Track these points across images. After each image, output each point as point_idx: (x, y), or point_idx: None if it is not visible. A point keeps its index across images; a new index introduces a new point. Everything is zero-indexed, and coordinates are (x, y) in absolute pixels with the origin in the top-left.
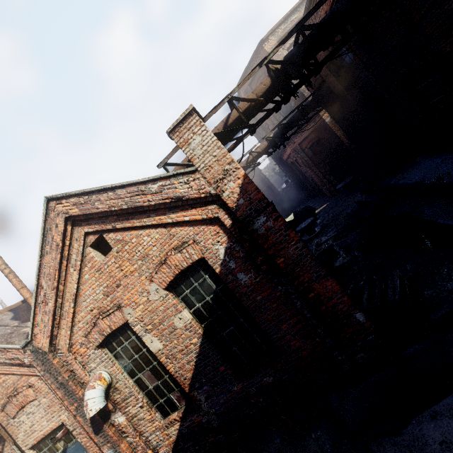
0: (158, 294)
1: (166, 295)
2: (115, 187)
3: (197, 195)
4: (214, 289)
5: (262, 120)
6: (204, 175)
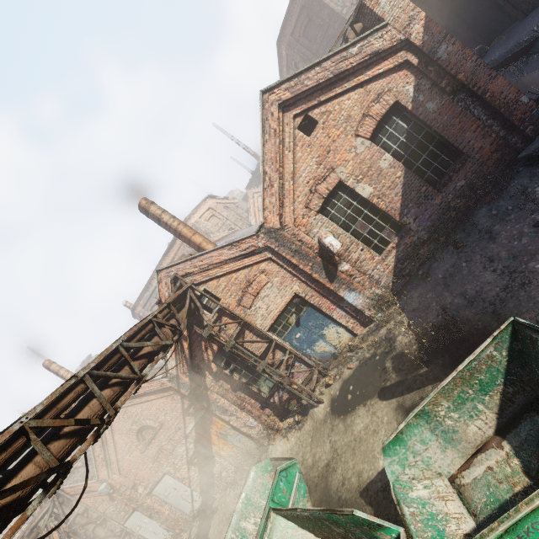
0: (363, 146)
1: (370, 144)
2: (320, 62)
3: (390, 44)
4: (406, 128)
5: None
6: (394, 26)
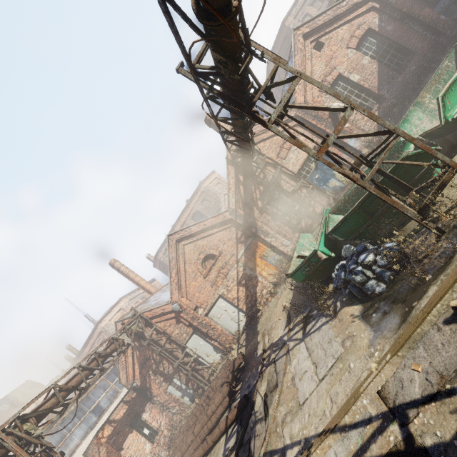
0: (352, 53)
1: (356, 52)
2: (325, 11)
3: None
4: (376, 42)
5: None
6: None
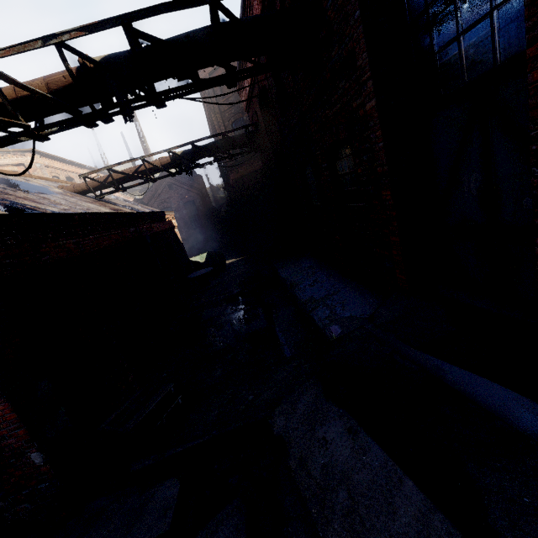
0: None
1: None
2: None
3: None
4: None
5: (52, 127)
6: None
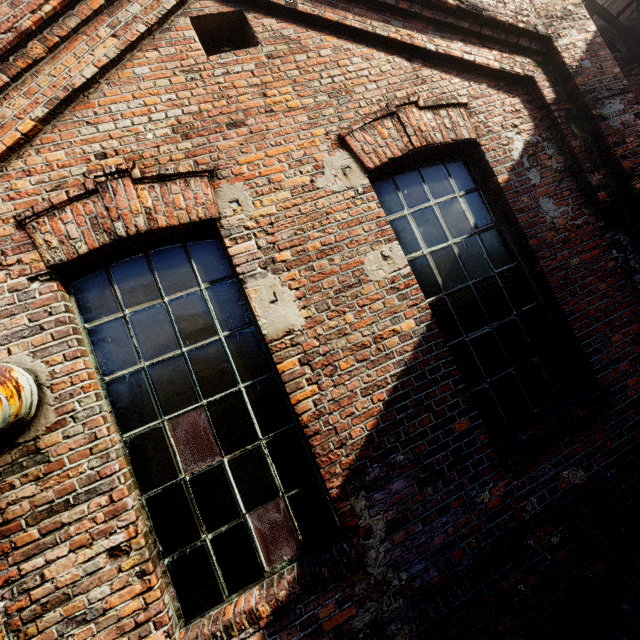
0: (345, 178)
1: (366, 189)
2: None
3: (512, 19)
4: (472, 225)
5: None
6: None
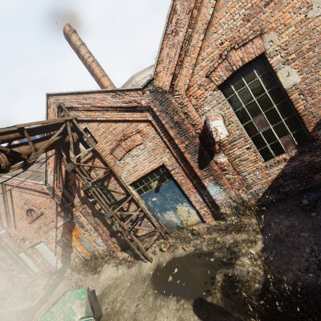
0: None
1: None
2: None
3: None
4: None
5: None
6: None
